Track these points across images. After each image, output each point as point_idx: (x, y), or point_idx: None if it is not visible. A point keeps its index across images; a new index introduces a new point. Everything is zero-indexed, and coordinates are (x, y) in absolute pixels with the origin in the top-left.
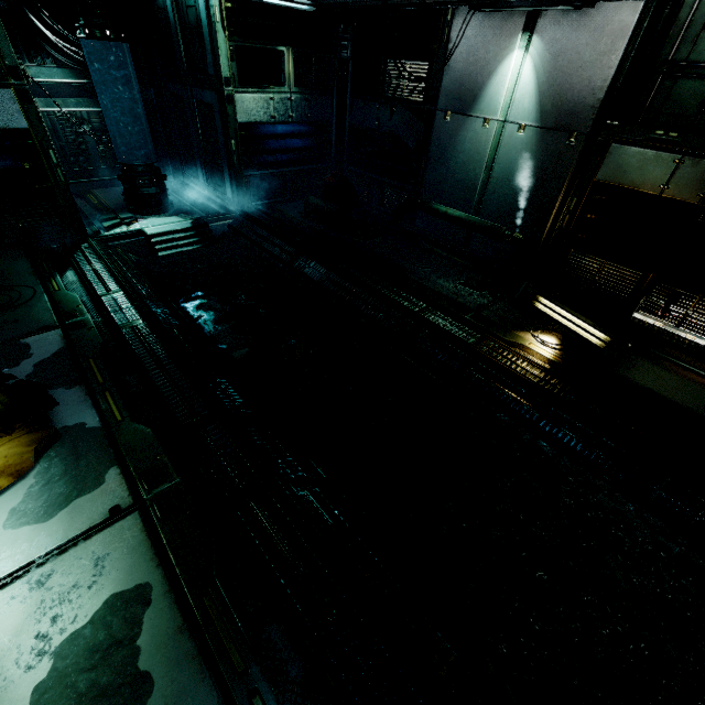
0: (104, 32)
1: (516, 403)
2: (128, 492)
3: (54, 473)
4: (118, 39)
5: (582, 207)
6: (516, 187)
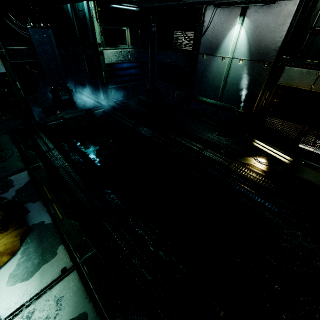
0: (40, 24)
1: (252, 194)
2: (69, 259)
3: (30, 251)
4: (47, 27)
5: (271, 96)
6: (239, 88)
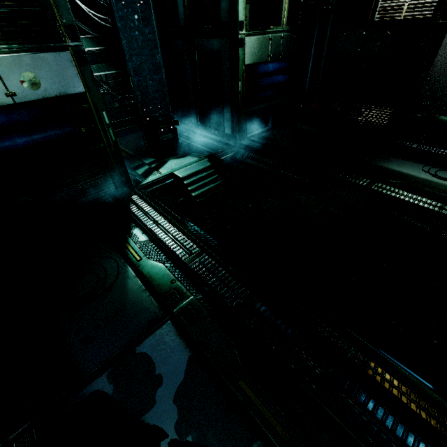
0: None
1: None
2: None
3: None
4: None
5: None
6: None
